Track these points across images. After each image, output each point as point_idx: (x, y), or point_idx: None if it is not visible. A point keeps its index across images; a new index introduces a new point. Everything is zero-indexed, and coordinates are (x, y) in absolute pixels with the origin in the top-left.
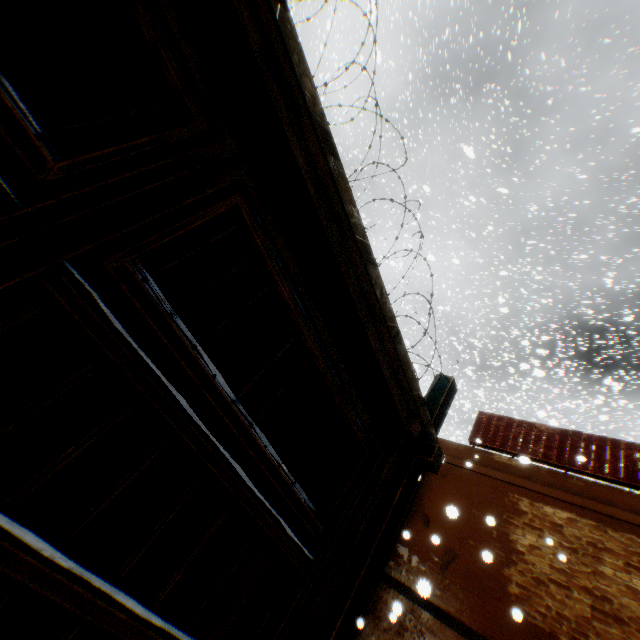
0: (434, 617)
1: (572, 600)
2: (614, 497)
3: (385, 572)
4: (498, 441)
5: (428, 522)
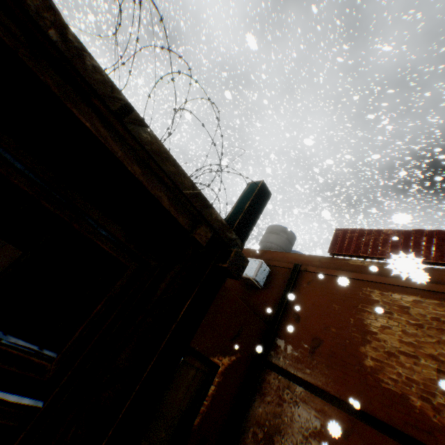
0: (305, 390)
1: (420, 367)
2: None
3: (267, 360)
4: (352, 249)
5: (299, 319)
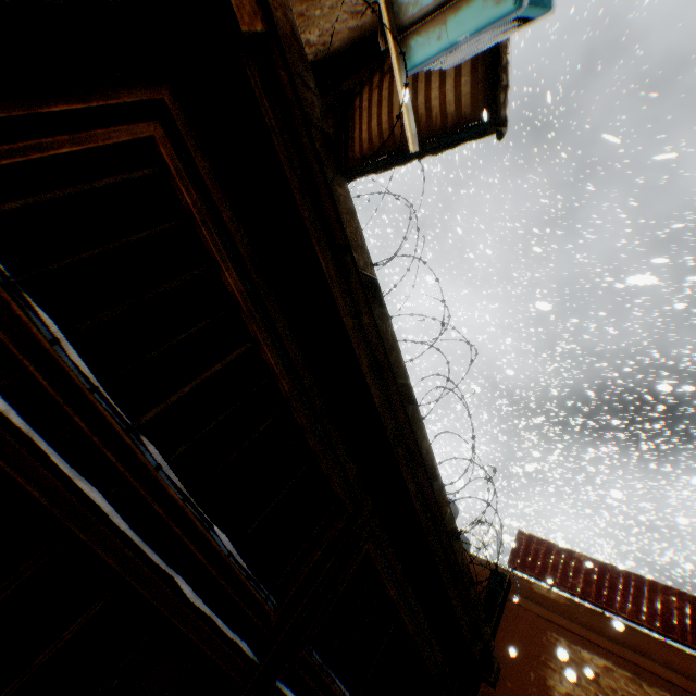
0: None
1: None
2: (650, 646)
3: None
4: (537, 568)
5: None
